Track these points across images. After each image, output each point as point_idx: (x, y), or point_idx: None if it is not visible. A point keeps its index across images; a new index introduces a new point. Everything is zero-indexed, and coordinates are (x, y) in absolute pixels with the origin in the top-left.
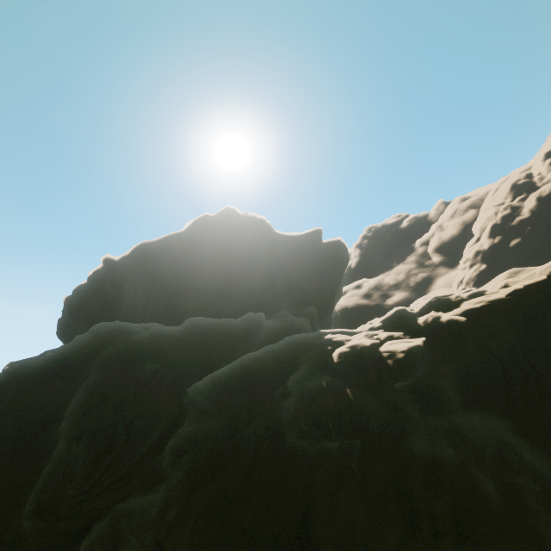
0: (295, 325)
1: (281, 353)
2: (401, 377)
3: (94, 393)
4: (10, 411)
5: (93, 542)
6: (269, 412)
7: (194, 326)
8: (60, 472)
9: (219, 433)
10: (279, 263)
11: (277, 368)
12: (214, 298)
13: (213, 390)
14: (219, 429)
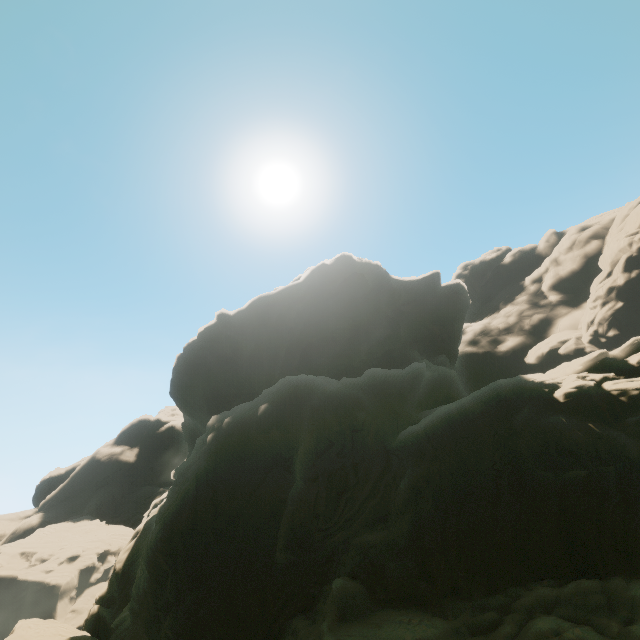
0: (447, 374)
1: (488, 398)
2: (635, 412)
3: (320, 440)
4: (242, 458)
5: (352, 569)
6: (502, 450)
7: (373, 377)
8: (305, 509)
9: (453, 470)
10: (400, 310)
11: (491, 411)
12: (345, 350)
13: (433, 433)
14: (452, 467)
